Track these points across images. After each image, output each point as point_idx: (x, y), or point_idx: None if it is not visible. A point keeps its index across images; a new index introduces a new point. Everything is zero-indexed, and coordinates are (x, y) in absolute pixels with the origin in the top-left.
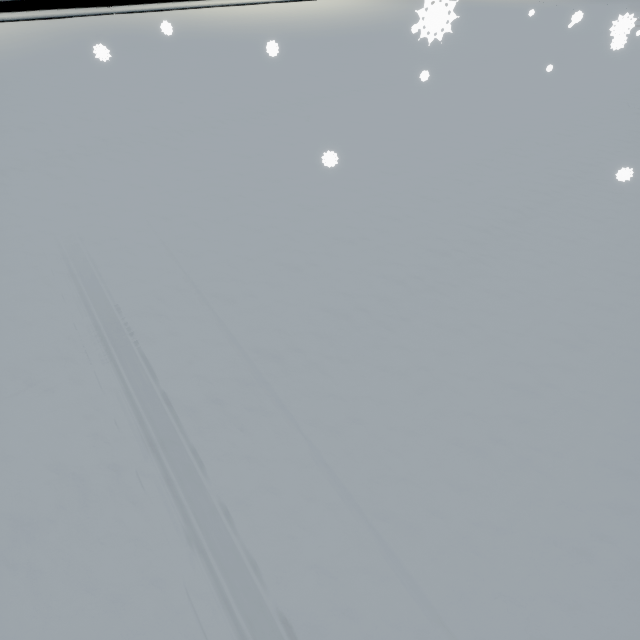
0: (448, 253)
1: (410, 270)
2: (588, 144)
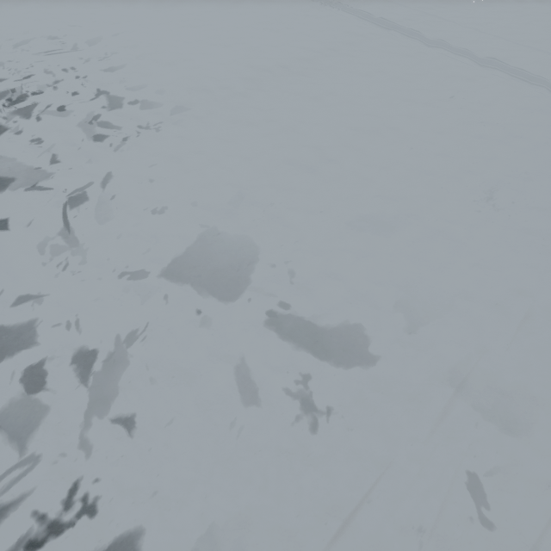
0: None
1: None
2: None
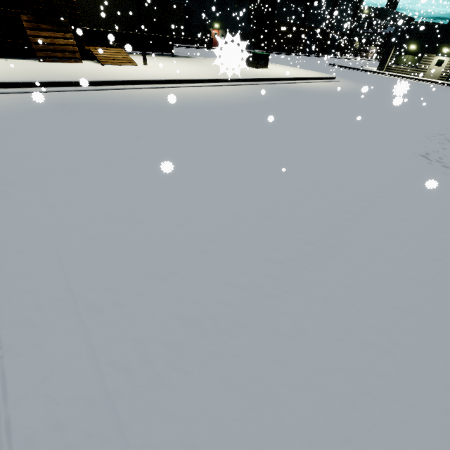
0: (282, 262)
1: (252, 278)
2: (378, 177)
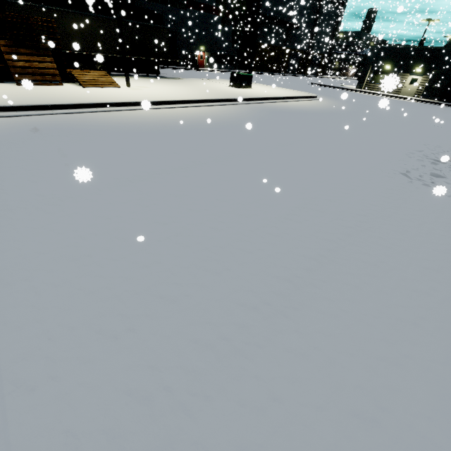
0: (256, 307)
1: (221, 330)
2: (360, 199)
